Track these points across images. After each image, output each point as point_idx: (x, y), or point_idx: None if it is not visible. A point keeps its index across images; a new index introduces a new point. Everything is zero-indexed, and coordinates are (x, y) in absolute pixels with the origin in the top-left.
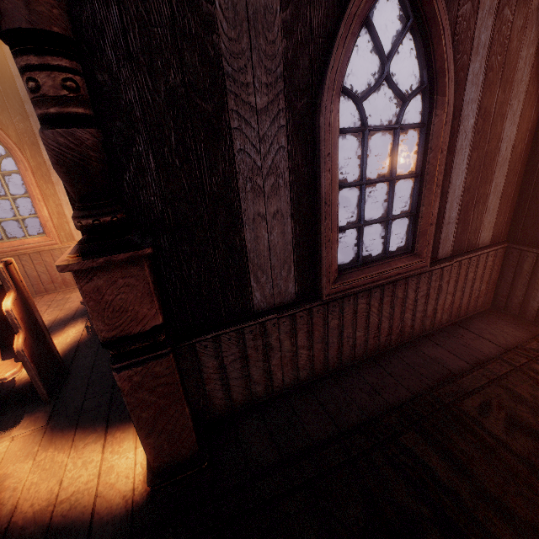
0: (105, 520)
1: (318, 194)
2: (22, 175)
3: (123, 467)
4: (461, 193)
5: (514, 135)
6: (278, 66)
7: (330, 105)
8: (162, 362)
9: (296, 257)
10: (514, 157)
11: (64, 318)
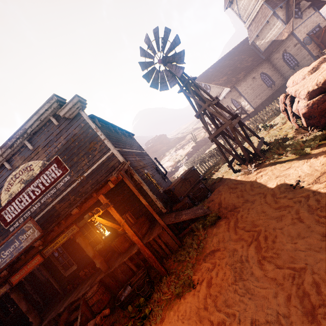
0: None
1: None
2: None
3: None
4: None
5: None
6: None
7: None
8: None
9: None
10: None
11: None
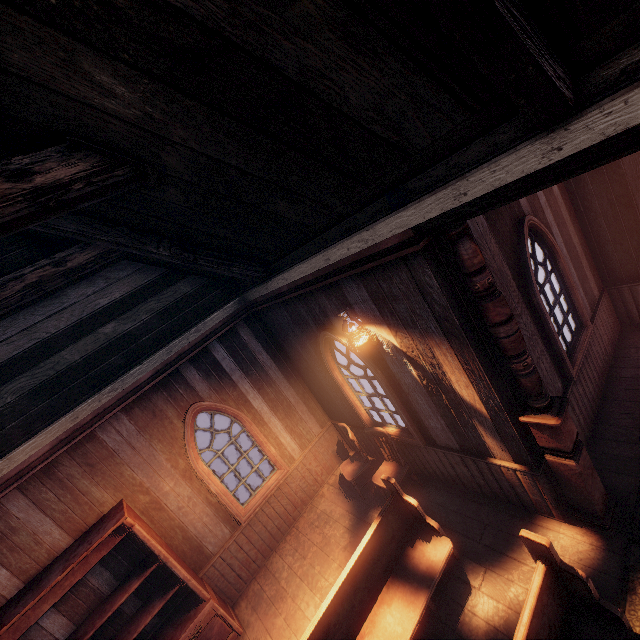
0: (601, 562)
1: (548, 331)
2: (248, 431)
3: (568, 542)
4: (578, 282)
5: (577, 240)
6: (516, 292)
7: (538, 293)
8: (583, 449)
9: (554, 367)
10: (582, 248)
11: (354, 522)
